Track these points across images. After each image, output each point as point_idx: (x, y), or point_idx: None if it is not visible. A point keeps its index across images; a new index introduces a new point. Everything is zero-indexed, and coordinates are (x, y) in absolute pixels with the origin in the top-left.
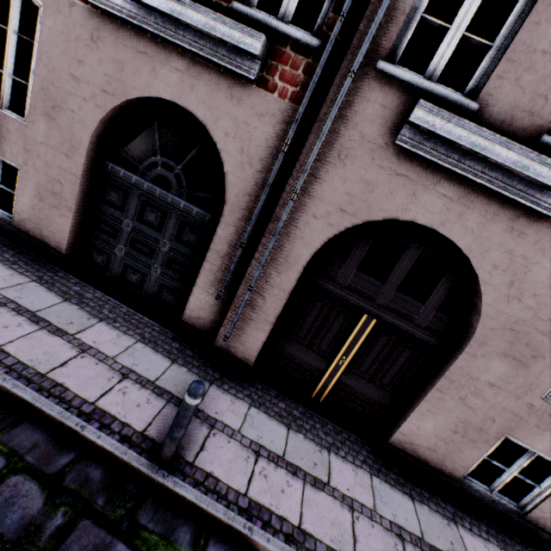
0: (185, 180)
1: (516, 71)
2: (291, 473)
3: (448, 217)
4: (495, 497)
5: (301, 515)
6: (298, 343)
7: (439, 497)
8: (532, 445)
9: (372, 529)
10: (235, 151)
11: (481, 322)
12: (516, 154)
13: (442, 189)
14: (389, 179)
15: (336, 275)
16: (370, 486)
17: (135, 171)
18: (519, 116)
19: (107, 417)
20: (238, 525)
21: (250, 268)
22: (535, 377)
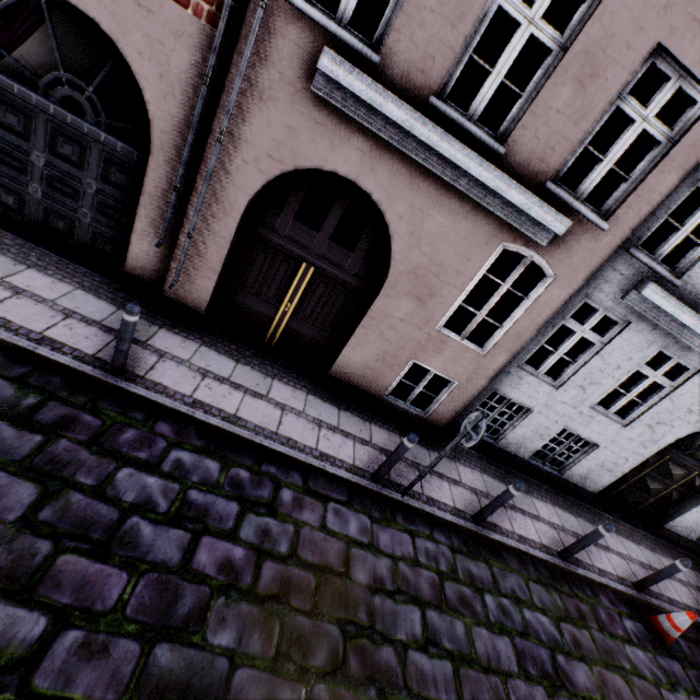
0: (101, 106)
1: (410, 26)
2: (234, 388)
3: (363, 170)
4: (408, 408)
5: (238, 409)
6: (247, 292)
7: (364, 409)
8: (430, 366)
9: (297, 420)
10: (154, 77)
11: (392, 267)
12: (405, 114)
13: (356, 142)
14: (310, 127)
15: (275, 225)
16: (304, 400)
17: (34, 88)
18: (414, 74)
19: (57, 343)
20: (183, 410)
21: (187, 214)
22: (431, 312)
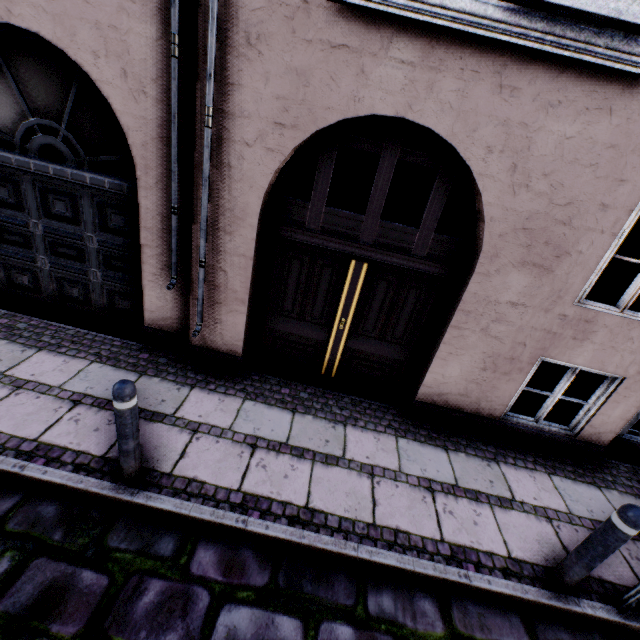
0: (78, 143)
1: None
2: (297, 457)
3: (416, 94)
4: (542, 426)
5: (309, 494)
6: (287, 317)
7: (479, 441)
8: (572, 361)
9: (396, 489)
10: (116, 77)
11: (487, 230)
12: None
13: (397, 53)
14: (324, 58)
15: (304, 220)
16: (395, 449)
17: (12, 149)
18: None
19: (55, 450)
20: (229, 522)
21: (194, 238)
22: (563, 281)
